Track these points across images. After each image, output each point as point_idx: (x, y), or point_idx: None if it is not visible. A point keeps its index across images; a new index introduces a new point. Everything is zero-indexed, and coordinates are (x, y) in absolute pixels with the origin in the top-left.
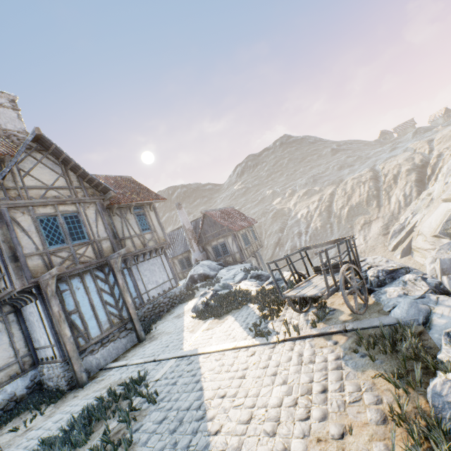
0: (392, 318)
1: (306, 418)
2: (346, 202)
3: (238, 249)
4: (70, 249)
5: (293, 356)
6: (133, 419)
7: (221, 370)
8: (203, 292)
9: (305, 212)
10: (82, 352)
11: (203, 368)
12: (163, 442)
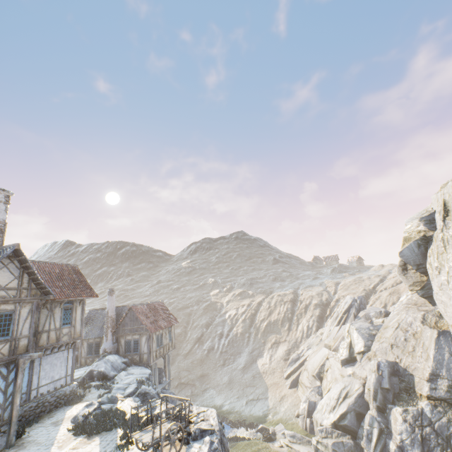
0: None
1: None
2: (267, 316)
3: (148, 349)
4: None
5: None
6: None
7: None
8: (89, 402)
9: (233, 313)
10: None
11: None
12: None
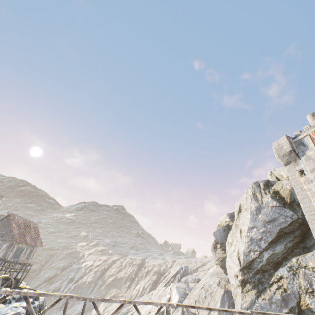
0: None
1: None
2: (116, 272)
3: (3, 256)
4: None
5: None
6: None
7: None
8: None
9: (90, 264)
10: None
11: None
12: None
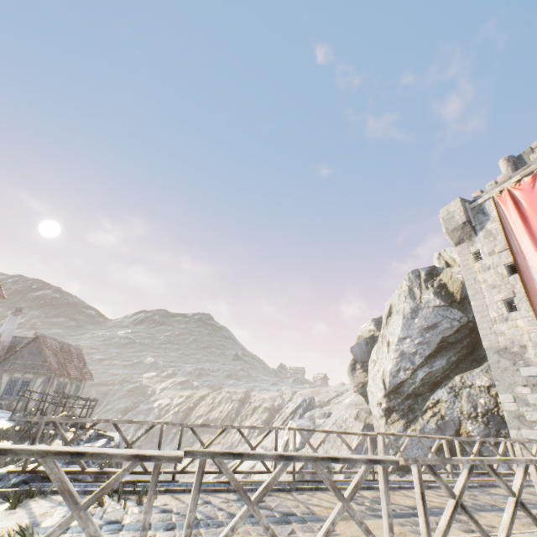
0: None
1: None
2: (207, 412)
3: (40, 396)
4: None
5: None
6: None
7: None
8: None
9: (166, 402)
10: None
11: None
12: None
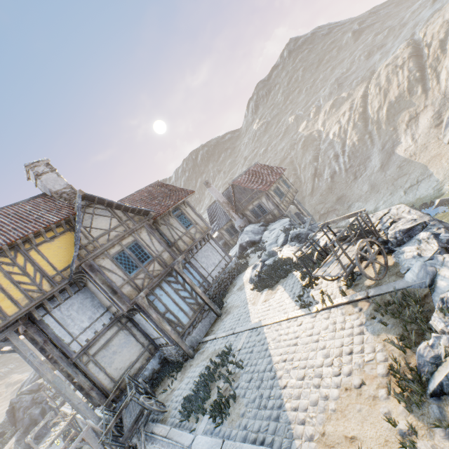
0: (405, 282)
1: (338, 374)
2: (382, 101)
3: (274, 206)
4: (144, 270)
5: (329, 324)
6: (232, 381)
7: (280, 339)
8: (253, 265)
9: (337, 129)
10: (183, 336)
11: (268, 338)
12: (254, 394)
